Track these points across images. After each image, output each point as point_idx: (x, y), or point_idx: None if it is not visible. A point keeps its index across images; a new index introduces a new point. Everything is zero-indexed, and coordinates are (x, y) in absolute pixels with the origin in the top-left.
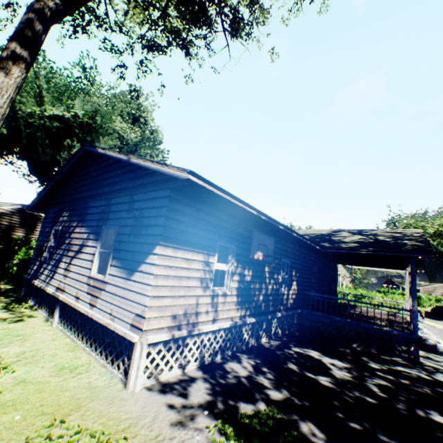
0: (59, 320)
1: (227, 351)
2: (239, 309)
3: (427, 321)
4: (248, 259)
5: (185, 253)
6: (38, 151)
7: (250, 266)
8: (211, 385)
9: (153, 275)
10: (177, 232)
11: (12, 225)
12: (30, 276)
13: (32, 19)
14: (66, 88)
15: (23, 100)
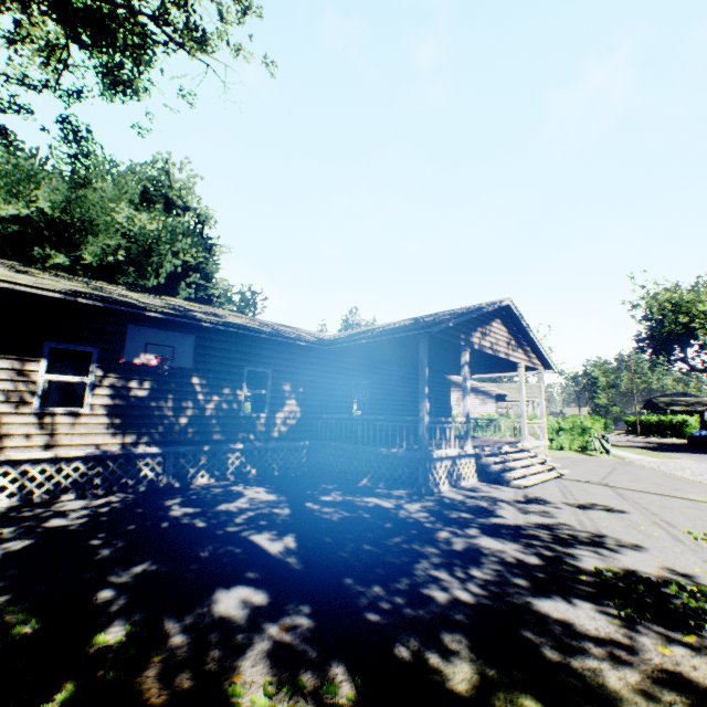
0: None
1: (97, 491)
2: (120, 434)
3: (631, 453)
4: (138, 367)
5: None
6: None
7: (147, 376)
8: None
9: None
10: None
11: None
12: None
13: None
14: (21, 176)
15: None
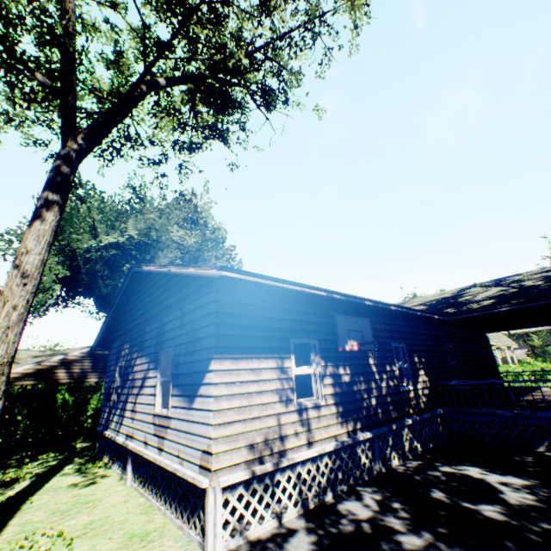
0: (132, 476)
1: (341, 486)
2: (344, 422)
3: None
4: (339, 354)
5: (250, 362)
6: (99, 284)
7: (345, 361)
8: (317, 537)
9: (212, 398)
10: (234, 339)
11: (84, 371)
12: (102, 427)
13: (60, 166)
14: (117, 214)
15: (79, 237)
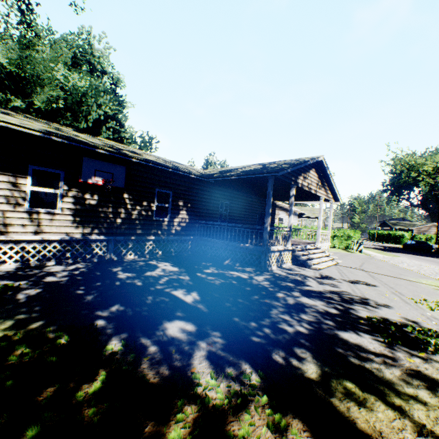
0: None
1: (68, 260)
2: (80, 227)
3: (373, 252)
4: (89, 185)
5: None
6: None
7: (96, 191)
8: (4, 274)
9: None
10: None
11: None
12: None
13: None
14: None
15: None
